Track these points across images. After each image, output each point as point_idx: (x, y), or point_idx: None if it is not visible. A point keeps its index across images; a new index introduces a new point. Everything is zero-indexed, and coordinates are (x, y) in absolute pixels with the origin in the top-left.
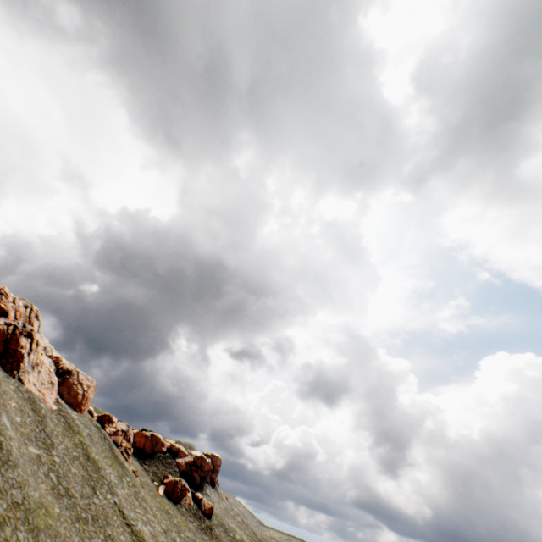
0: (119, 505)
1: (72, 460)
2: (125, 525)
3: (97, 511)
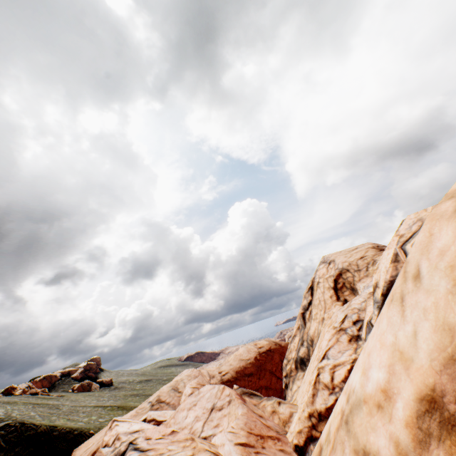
0: (74, 404)
1: (34, 408)
2: (85, 406)
3: (70, 411)
